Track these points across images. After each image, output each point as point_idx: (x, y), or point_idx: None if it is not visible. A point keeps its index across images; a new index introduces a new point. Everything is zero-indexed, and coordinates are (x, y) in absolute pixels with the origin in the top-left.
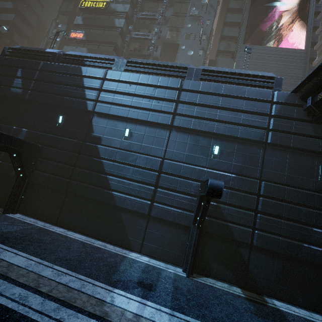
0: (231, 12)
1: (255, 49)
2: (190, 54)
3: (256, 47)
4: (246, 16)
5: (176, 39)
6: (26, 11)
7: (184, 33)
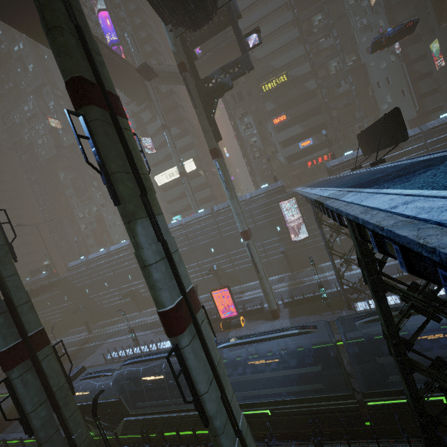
0: None
1: None
2: (384, 66)
3: None
4: None
5: (359, 61)
6: (187, 125)
7: (364, 49)
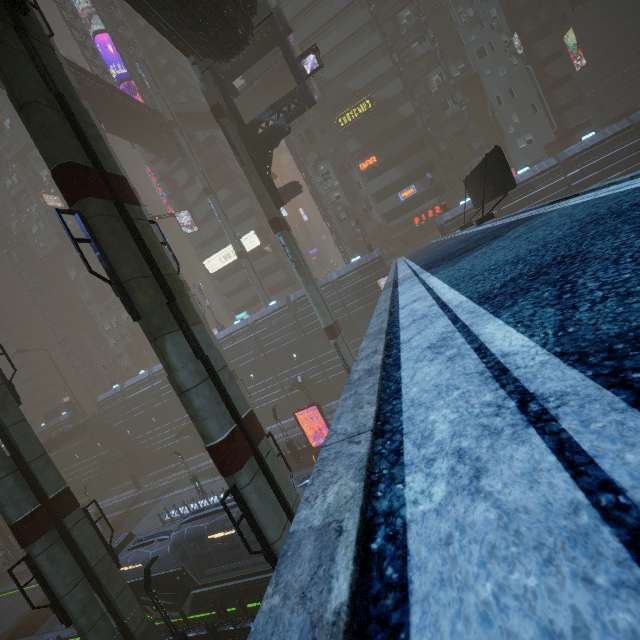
0: None
1: (594, 7)
2: (504, 73)
3: (592, 3)
4: None
5: (468, 69)
6: (241, 184)
7: (474, 52)
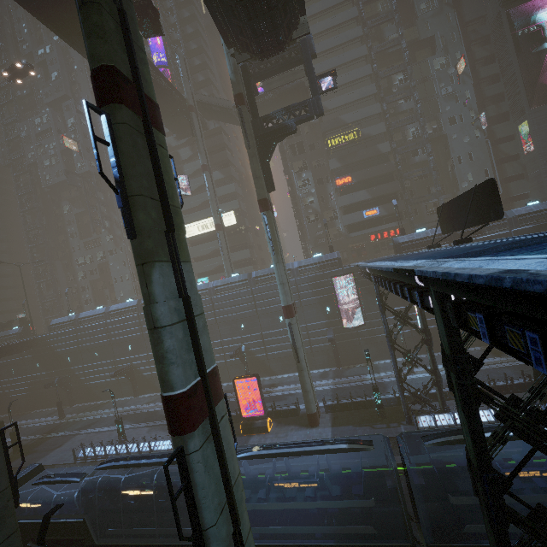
0: (479, 62)
1: (546, 110)
2: (467, 140)
3: (546, 107)
4: (518, 76)
5: (440, 130)
6: (233, 171)
7: (447, 119)
